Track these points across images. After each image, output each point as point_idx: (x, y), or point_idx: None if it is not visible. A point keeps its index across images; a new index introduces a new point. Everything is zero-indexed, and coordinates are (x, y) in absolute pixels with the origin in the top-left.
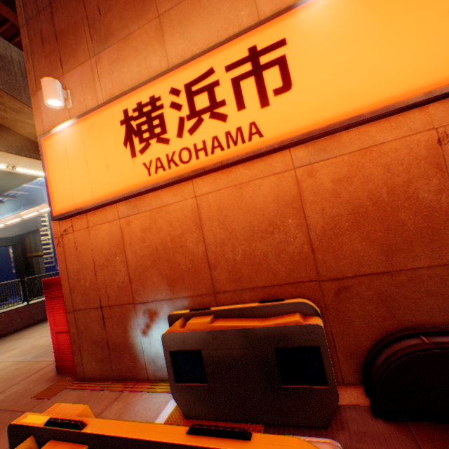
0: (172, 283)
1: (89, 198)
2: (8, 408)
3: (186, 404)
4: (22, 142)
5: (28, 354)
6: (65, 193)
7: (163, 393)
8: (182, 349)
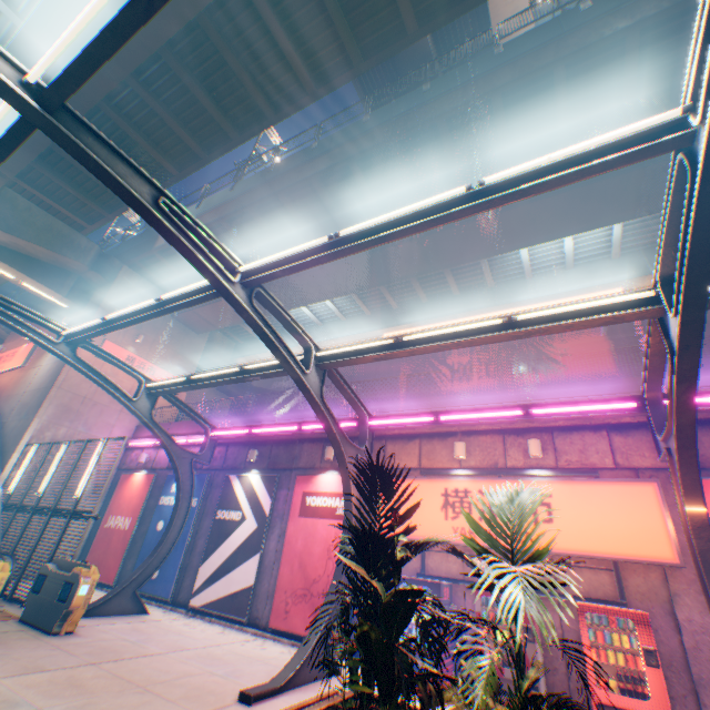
0: None
1: None
2: None
3: None
4: None
5: None
6: None
7: None
8: None
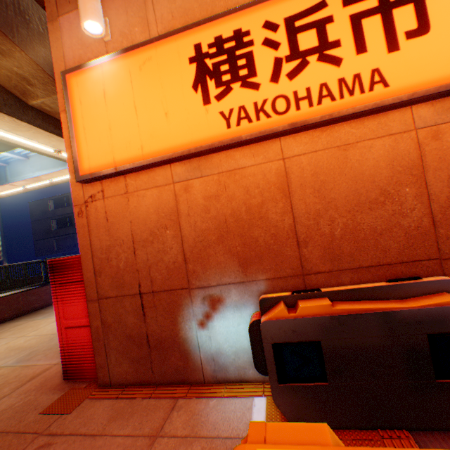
0: (244, 262)
1: (136, 154)
2: (9, 430)
3: (293, 410)
4: (4, 96)
5: (7, 358)
6: (99, 147)
7: (237, 398)
8: (291, 340)
